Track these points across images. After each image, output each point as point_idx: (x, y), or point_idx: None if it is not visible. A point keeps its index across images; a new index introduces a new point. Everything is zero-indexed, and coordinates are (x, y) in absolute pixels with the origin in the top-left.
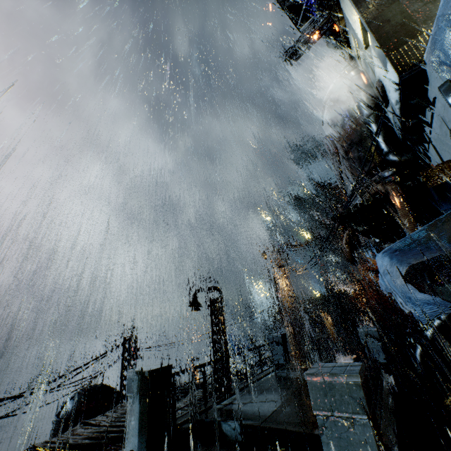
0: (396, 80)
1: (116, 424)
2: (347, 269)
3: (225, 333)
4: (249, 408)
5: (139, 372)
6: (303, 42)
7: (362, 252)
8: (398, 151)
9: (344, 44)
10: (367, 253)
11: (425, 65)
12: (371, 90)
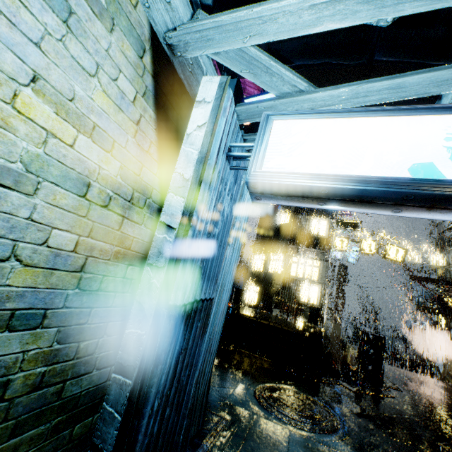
0: None
1: None
2: None
3: (379, 328)
4: None
5: (355, 326)
6: None
7: None
8: None
9: None
10: None
11: None
12: None
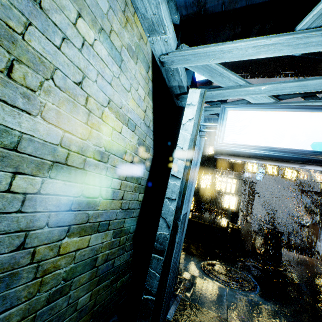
0: None
1: None
2: None
3: (277, 225)
4: None
5: (260, 223)
6: None
7: None
8: None
9: None
10: None
11: None
12: None
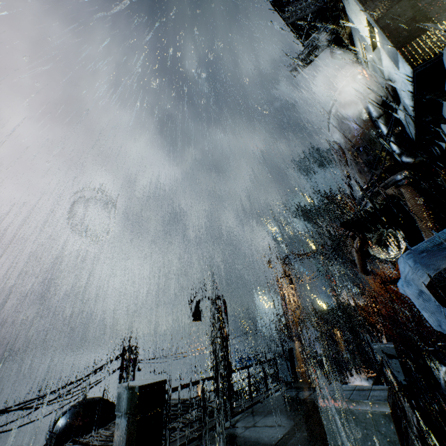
0: (409, 75)
1: (107, 444)
2: (355, 281)
3: (228, 346)
4: (252, 433)
5: (128, 387)
6: (307, 54)
7: (371, 264)
8: (412, 153)
9: (349, 50)
10: (376, 265)
11: (442, 56)
12: (379, 92)
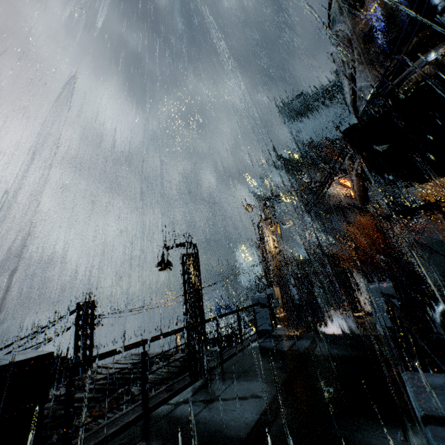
0: None
1: None
2: (332, 232)
3: (200, 295)
4: (212, 414)
5: None
6: None
7: (349, 215)
8: None
9: None
10: (354, 215)
11: None
12: None
